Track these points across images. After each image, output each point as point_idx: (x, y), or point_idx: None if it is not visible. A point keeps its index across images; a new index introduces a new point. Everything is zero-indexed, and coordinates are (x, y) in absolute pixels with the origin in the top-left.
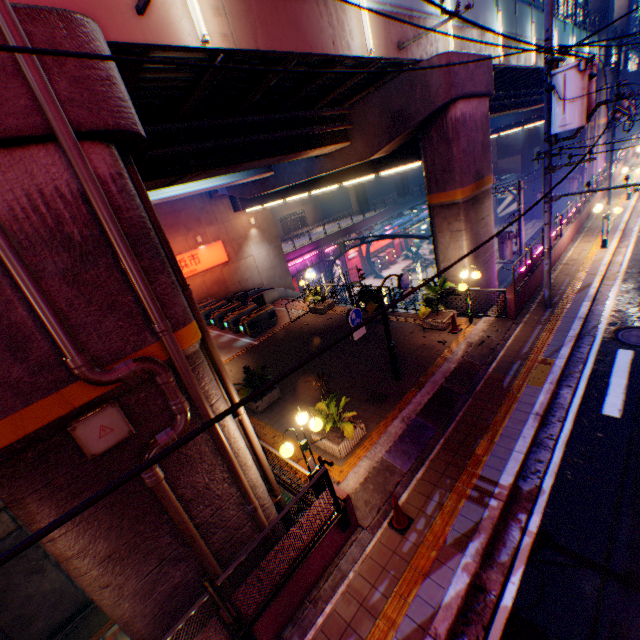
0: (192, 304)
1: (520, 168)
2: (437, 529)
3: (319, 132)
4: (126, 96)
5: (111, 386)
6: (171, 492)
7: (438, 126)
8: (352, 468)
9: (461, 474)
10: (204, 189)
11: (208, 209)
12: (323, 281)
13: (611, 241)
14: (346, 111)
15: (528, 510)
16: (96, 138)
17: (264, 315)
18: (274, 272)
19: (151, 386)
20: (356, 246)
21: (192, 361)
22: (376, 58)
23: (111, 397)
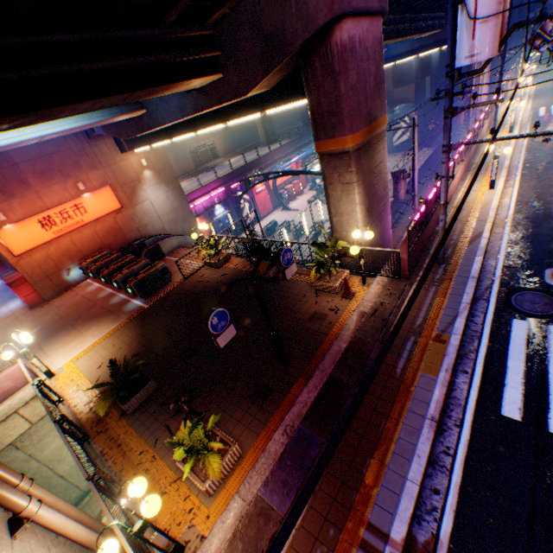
0: None
1: (413, 98)
2: None
3: (173, 60)
4: None
5: None
6: None
7: (322, 54)
8: (221, 512)
9: (347, 520)
10: (52, 134)
11: (88, 151)
12: (230, 219)
13: (498, 180)
14: (210, 31)
15: None
16: None
17: (155, 274)
18: (176, 215)
19: None
20: (260, 182)
21: None
22: None
23: None
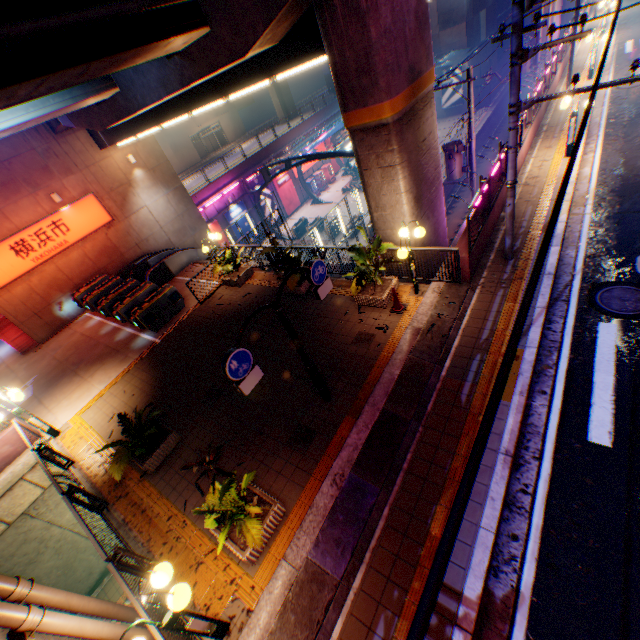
0: None
1: (465, 41)
2: None
3: (137, 11)
4: None
5: None
6: None
7: None
8: (268, 581)
9: (413, 579)
10: None
11: (56, 151)
12: (250, 222)
13: None
14: None
15: (505, 639)
16: None
17: (163, 301)
18: (182, 223)
19: None
20: (282, 172)
21: None
22: None
23: None
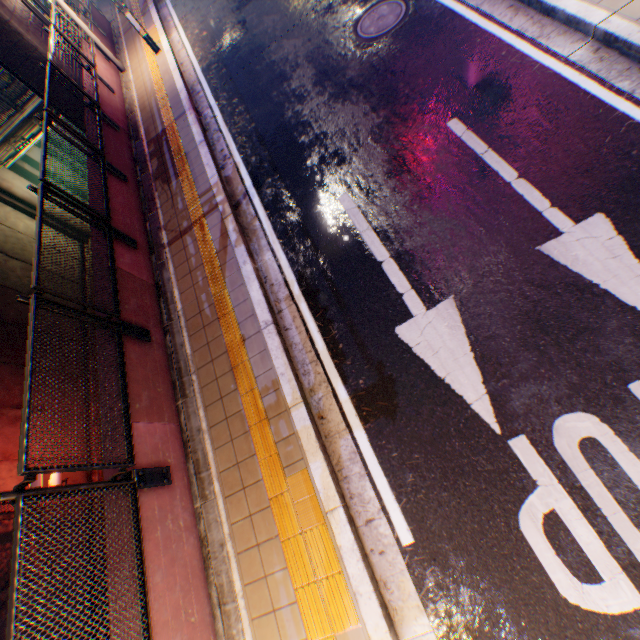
0: None
1: None
2: None
3: None
4: None
5: None
6: None
7: None
8: None
9: None
10: None
11: None
12: None
13: None
14: None
15: None
16: None
17: None
18: None
19: None
20: None
21: None
22: None
23: None
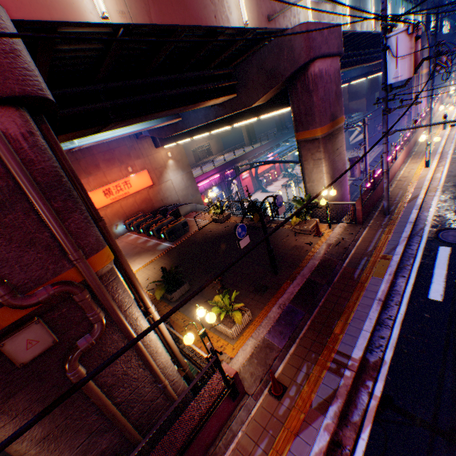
0: (106, 232)
1: (365, 108)
2: (305, 395)
3: (211, 87)
4: (31, 66)
5: (35, 306)
6: (93, 384)
7: (301, 80)
8: (241, 346)
9: (323, 349)
10: (128, 133)
11: (135, 147)
12: (224, 196)
13: (432, 162)
14: (232, 70)
15: (374, 378)
16: (5, 103)
17: (179, 225)
18: (187, 191)
19: (71, 302)
20: (247, 170)
21: (106, 278)
22: (251, 28)
23: (36, 315)
